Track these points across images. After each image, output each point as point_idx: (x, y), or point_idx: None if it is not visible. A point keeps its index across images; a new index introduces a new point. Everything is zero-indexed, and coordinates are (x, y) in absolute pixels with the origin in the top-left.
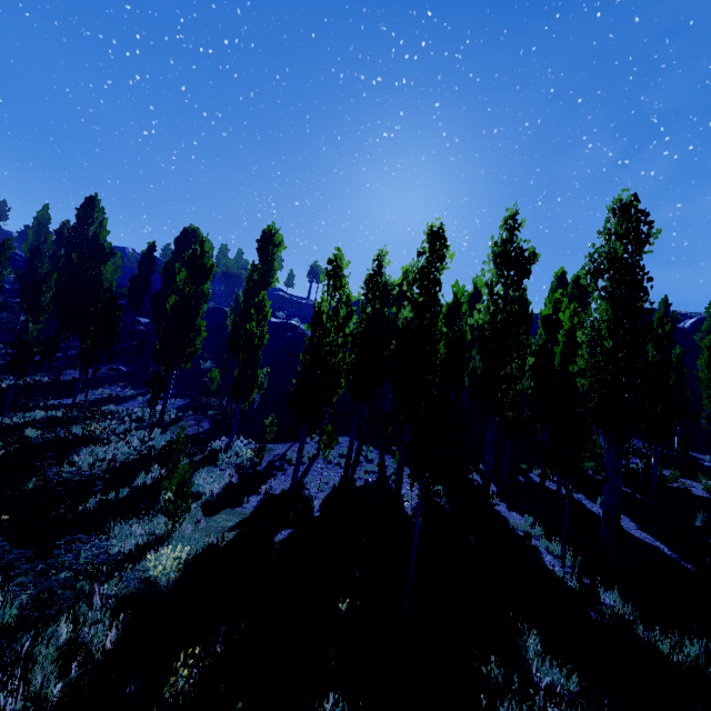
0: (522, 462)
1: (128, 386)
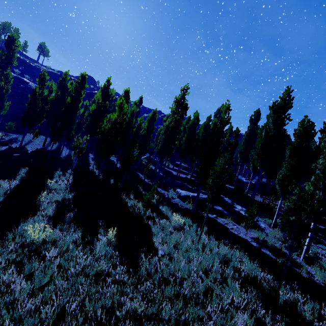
0: None
1: None
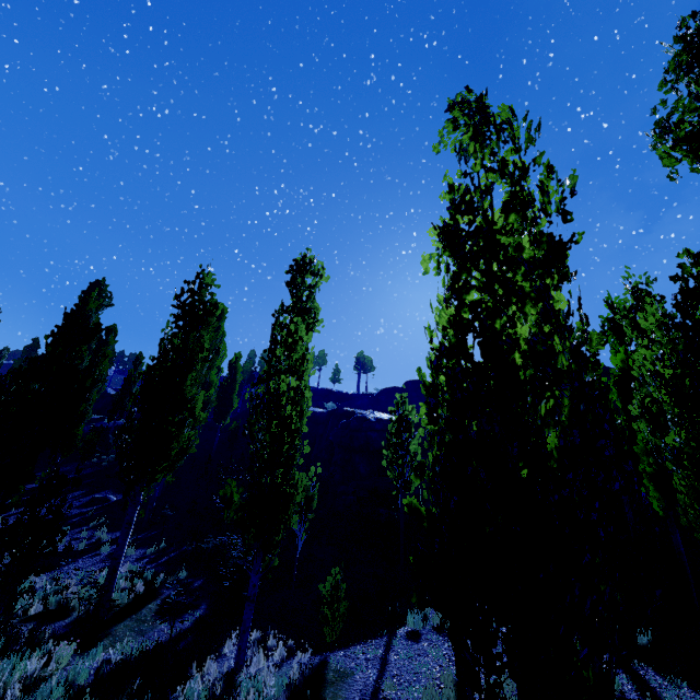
0: None
1: (104, 525)
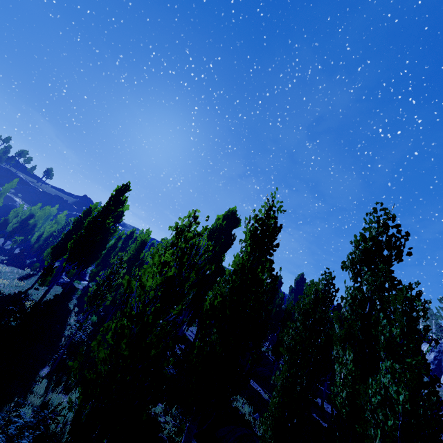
0: (58, 261)
1: None
